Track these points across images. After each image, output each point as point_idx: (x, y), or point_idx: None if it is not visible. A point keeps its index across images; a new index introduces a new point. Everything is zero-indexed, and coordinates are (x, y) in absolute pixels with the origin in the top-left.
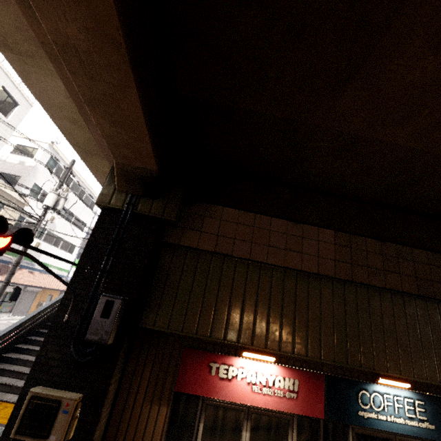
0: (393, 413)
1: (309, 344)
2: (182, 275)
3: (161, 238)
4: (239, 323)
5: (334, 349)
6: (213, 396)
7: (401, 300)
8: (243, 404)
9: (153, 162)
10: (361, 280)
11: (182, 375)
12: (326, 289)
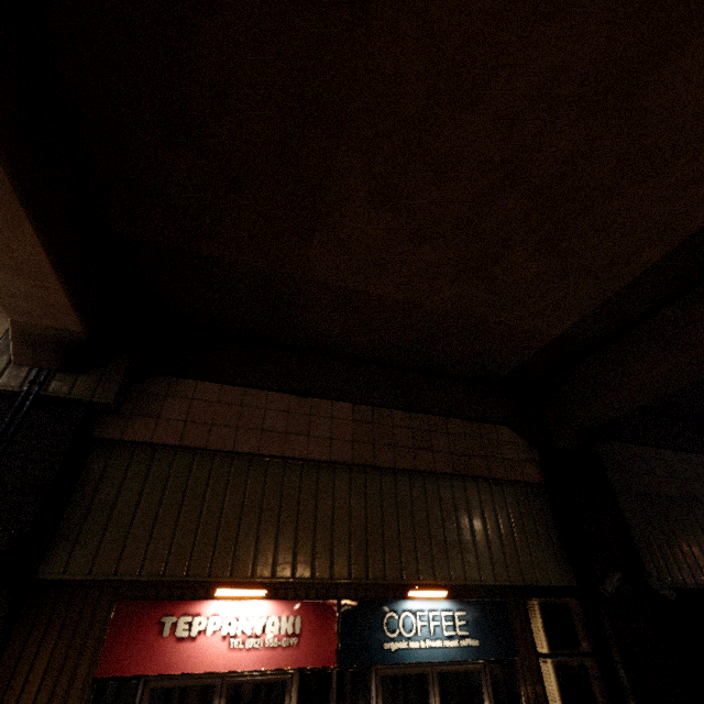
0: (428, 636)
1: (317, 560)
2: (123, 486)
3: (90, 432)
4: (213, 546)
5: (351, 561)
6: (164, 671)
7: (435, 483)
8: (214, 673)
9: (74, 320)
10: (385, 464)
11: (111, 648)
12: (341, 481)
